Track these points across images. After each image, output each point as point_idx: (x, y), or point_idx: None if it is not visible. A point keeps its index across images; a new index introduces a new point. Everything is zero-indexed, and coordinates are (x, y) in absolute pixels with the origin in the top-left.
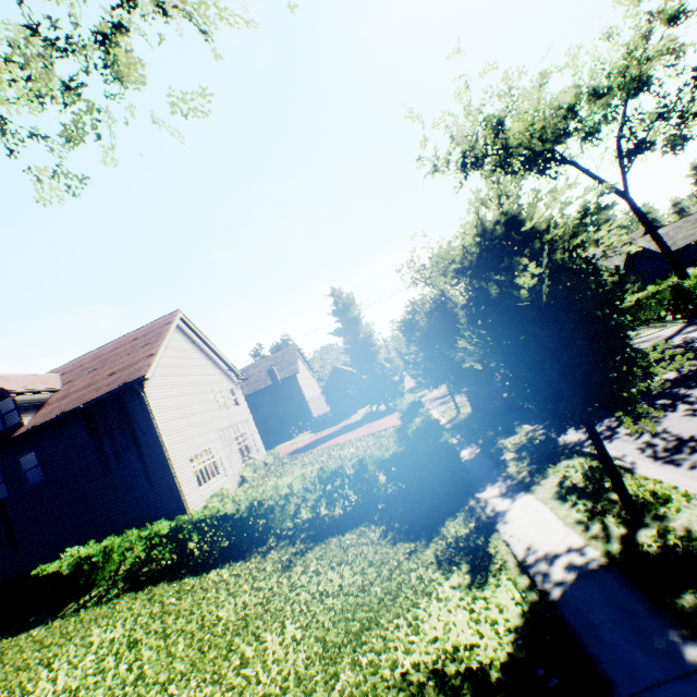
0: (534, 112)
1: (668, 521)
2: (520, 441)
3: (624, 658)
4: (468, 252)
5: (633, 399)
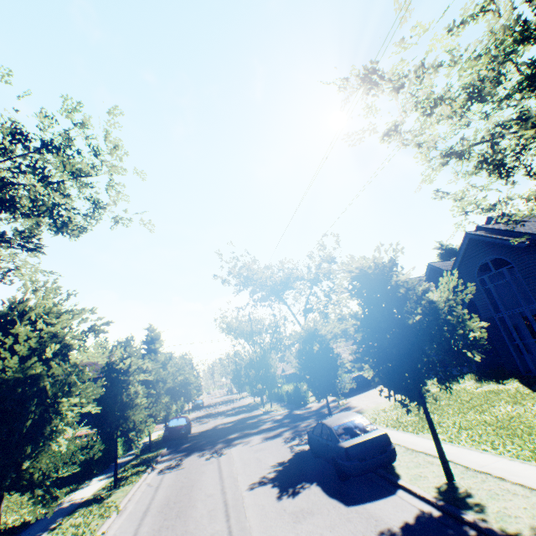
0: (266, 277)
1: (118, 489)
2: (149, 456)
3: (43, 522)
4: (106, 367)
5: (115, 436)
